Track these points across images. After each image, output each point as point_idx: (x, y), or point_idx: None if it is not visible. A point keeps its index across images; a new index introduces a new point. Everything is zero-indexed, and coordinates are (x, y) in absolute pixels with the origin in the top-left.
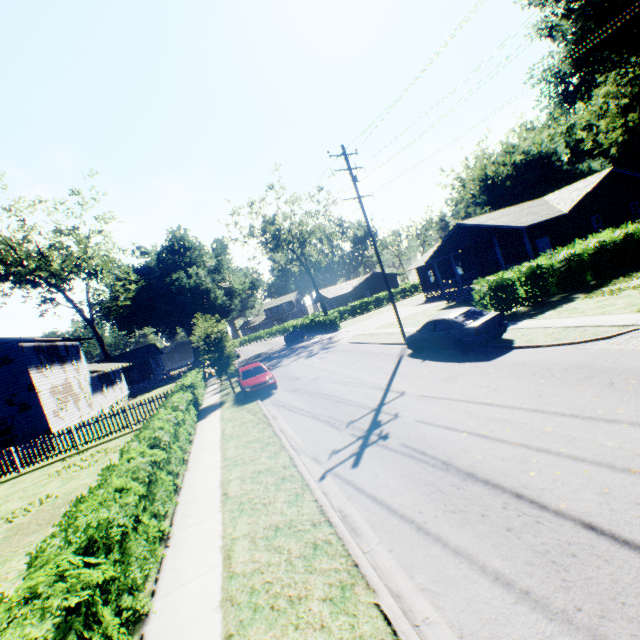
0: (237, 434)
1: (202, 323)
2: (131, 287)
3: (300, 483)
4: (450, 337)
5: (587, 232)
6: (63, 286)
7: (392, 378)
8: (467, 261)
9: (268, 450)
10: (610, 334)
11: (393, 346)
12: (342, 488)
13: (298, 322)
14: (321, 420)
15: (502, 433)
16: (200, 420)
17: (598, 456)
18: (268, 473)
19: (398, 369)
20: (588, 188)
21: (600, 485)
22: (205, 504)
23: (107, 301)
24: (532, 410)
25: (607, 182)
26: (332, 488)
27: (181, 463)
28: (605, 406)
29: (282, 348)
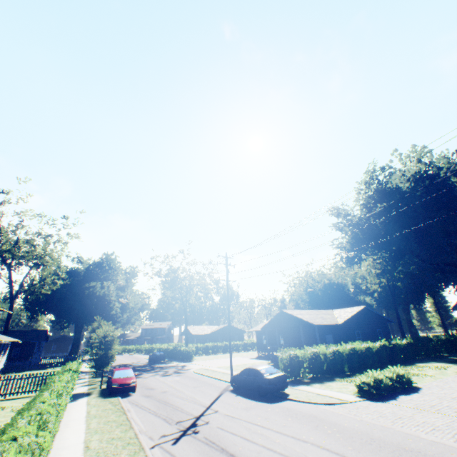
0: (100, 415)
1: (106, 326)
2: (58, 281)
3: (139, 446)
4: (255, 382)
5: (352, 339)
6: (15, 267)
7: (214, 401)
8: (287, 336)
9: (121, 427)
10: (333, 402)
11: (223, 382)
12: (163, 453)
13: (164, 346)
14: (161, 417)
15: (257, 439)
16: (70, 401)
17: (290, 454)
18: (119, 439)
19: (220, 396)
20: (352, 313)
21: None
22: (72, 450)
23: (36, 286)
24: (276, 431)
25: (363, 312)
26: (157, 452)
27: (58, 423)
28: (307, 434)
29: (145, 364)
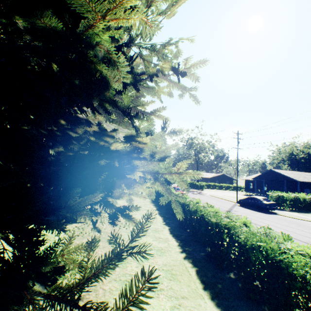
0: None
1: None
2: None
3: None
4: (256, 203)
5: None
6: None
7: (232, 207)
8: (270, 185)
9: None
10: (309, 220)
11: (231, 202)
12: None
13: None
14: None
15: (265, 222)
16: None
17: (286, 229)
18: None
19: (234, 206)
20: None
21: (283, 231)
22: None
23: None
24: (275, 222)
25: None
26: None
27: None
28: (294, 226)
29: None
